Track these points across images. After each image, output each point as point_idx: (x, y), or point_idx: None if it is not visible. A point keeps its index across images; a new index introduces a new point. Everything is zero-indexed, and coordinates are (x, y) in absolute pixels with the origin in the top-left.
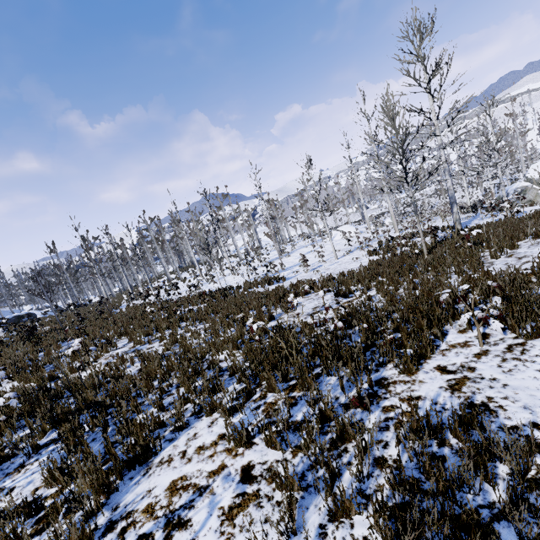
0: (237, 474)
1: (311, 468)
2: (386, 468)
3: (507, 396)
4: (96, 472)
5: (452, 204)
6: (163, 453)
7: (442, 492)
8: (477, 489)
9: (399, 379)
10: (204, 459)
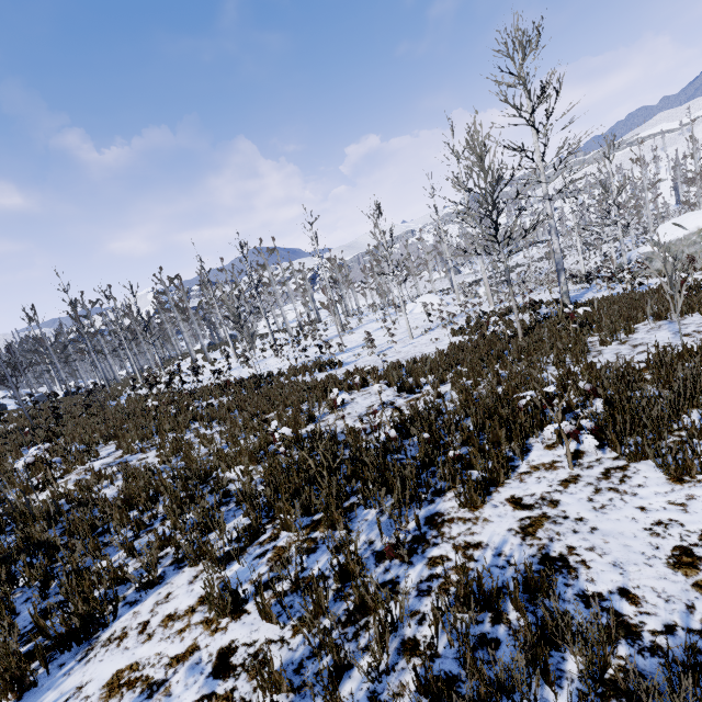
0: (210, 662)
1: (314, 655)
2: (416, 657)
3: (594, 545)
4: (7, 657)
5: (559, 272)
6: (116, 624)
7: (484, 701)
8: (533, 696)
9: (458, 515)
10: (170, 636)
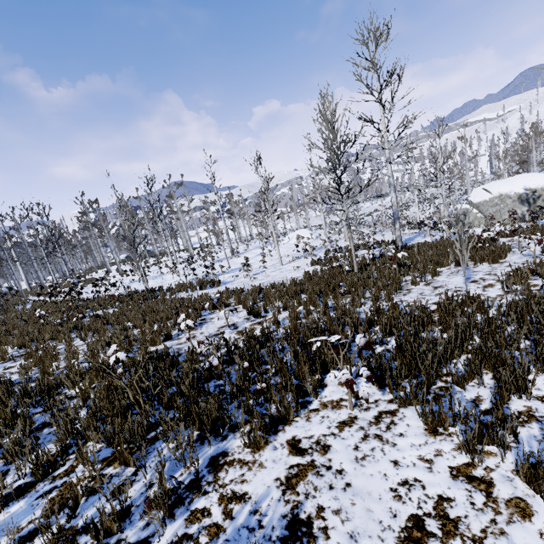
0: None
1: None
2: None
3: (341, 507)
4: None
5: (395, 220)
6: None
7: None
8: None
9: (240, 457)
10: None
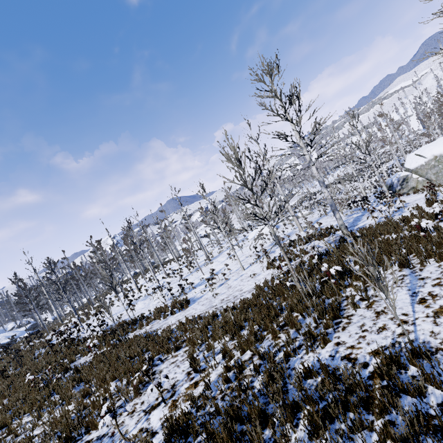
0: None
1: None
2: None
3: None
4: None
5: (334, 211)
6: None
7: None
8: None
9: None
10: None
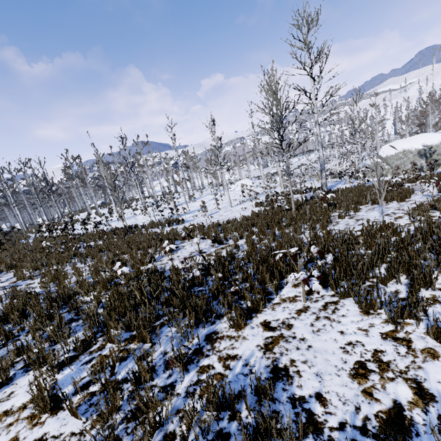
0: None
1: None
2: None
3: (307, 359)
4: None
5: (322, 170)
6: None
7: None
8: None
9: (227, 334)
10: (0, 429)
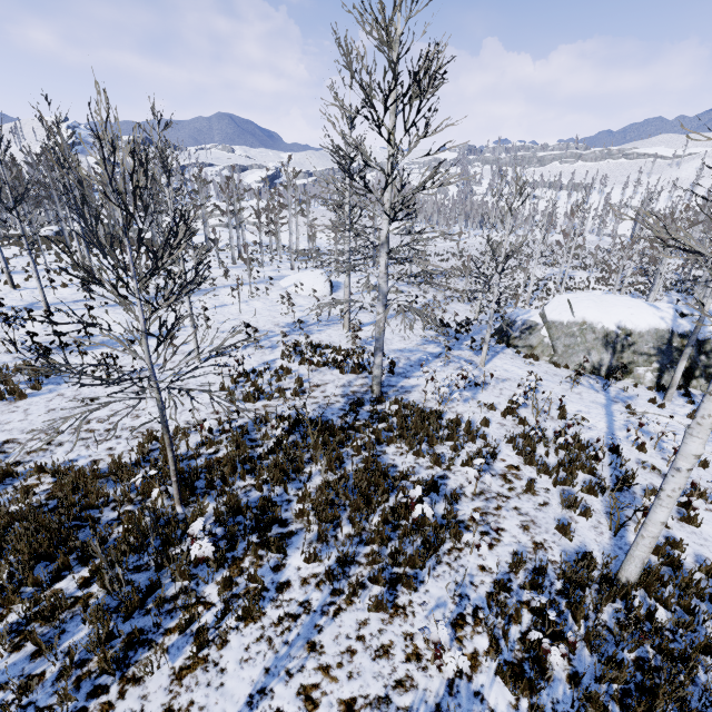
0: None
1: None
2: None
3: None
4: None
5: (376, 350)
6: None
7: None
8: None
9: None
10: None
